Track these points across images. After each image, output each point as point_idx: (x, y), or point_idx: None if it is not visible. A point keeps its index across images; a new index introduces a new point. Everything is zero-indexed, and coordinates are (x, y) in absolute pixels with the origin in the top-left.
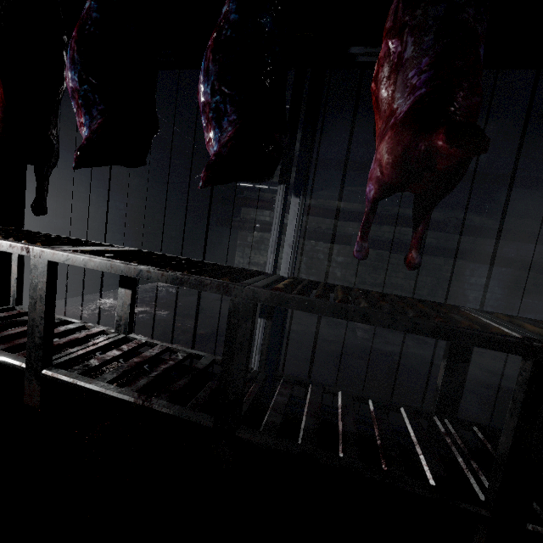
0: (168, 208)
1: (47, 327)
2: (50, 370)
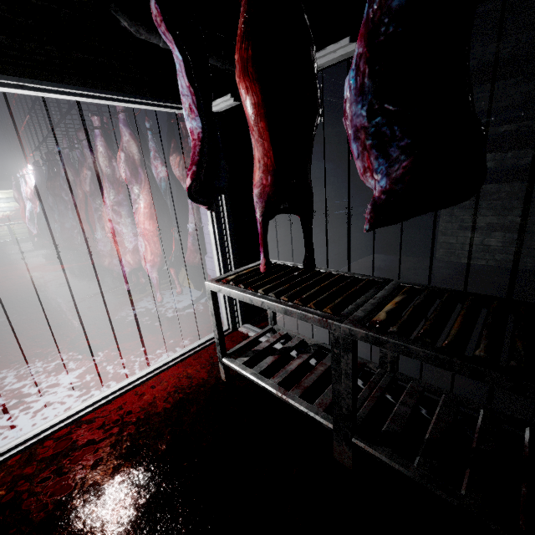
0: (353, 183)
1: (352, 400)
2: (359, 439)
